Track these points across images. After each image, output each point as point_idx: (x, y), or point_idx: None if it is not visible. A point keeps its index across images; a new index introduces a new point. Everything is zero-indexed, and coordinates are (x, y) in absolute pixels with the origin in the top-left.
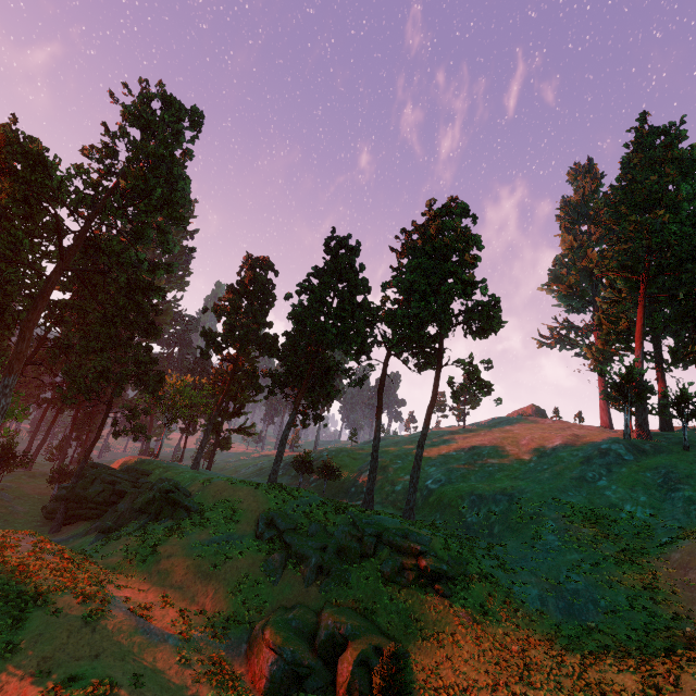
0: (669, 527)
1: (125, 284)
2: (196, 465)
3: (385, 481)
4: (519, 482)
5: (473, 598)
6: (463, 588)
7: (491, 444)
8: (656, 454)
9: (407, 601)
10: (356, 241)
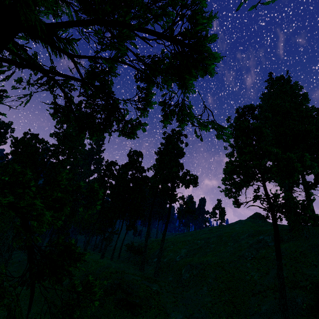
0: (263, 285)
1: None
2: (85, 249)
3: (162, 256)
4: (213, 257)
5: (147, 317)
6: (144, 312)
7: (217, 236)
8: (288, 241)
9: (119, 316)
10: (139, 152)
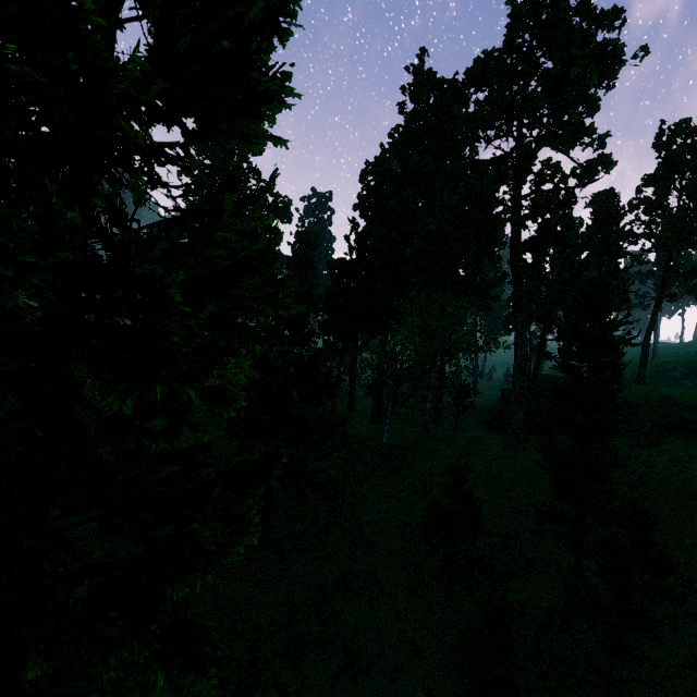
0: None
1: (554, 200)
2: (643, 381)
3: None
4: None
5: None
6: None
7: None
8: None
9: None
10: None
